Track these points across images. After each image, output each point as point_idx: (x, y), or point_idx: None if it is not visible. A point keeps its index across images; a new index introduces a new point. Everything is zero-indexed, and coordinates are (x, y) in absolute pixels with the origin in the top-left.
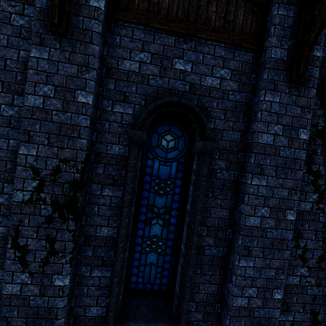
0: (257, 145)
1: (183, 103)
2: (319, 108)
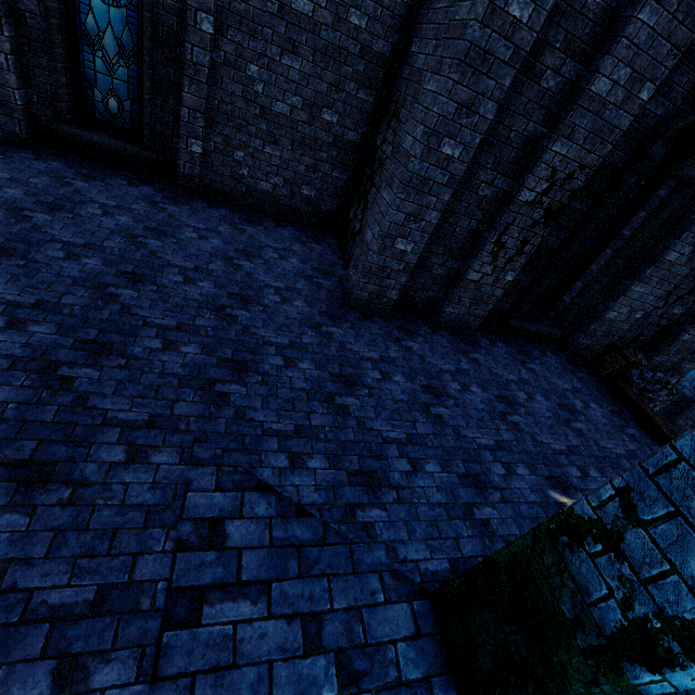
0: None
1: None
2: None
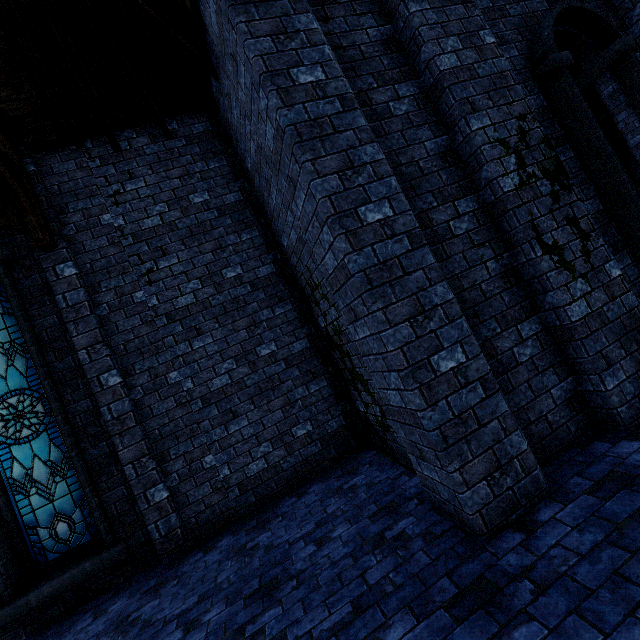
0: None
1: (572, 8)
2: None
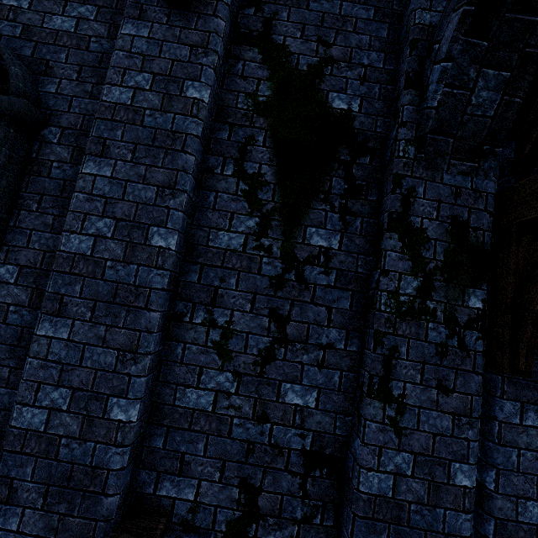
0: (101, 105)
1: None
2: (260, 66)
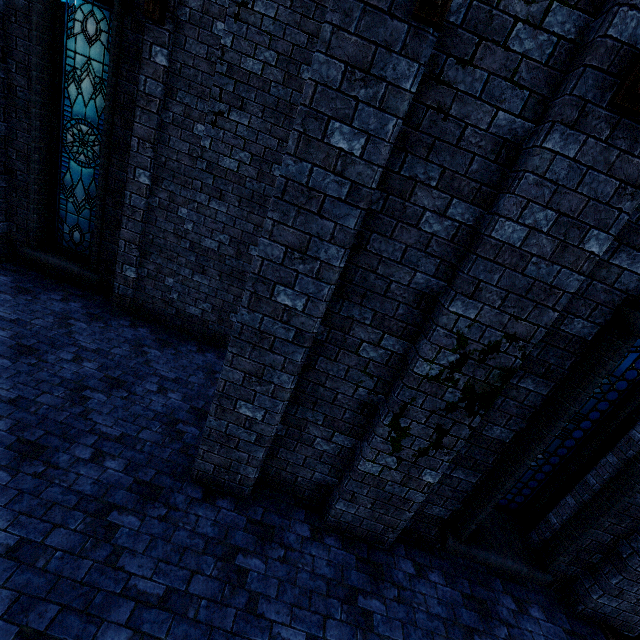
0: None
1: None
2: None
